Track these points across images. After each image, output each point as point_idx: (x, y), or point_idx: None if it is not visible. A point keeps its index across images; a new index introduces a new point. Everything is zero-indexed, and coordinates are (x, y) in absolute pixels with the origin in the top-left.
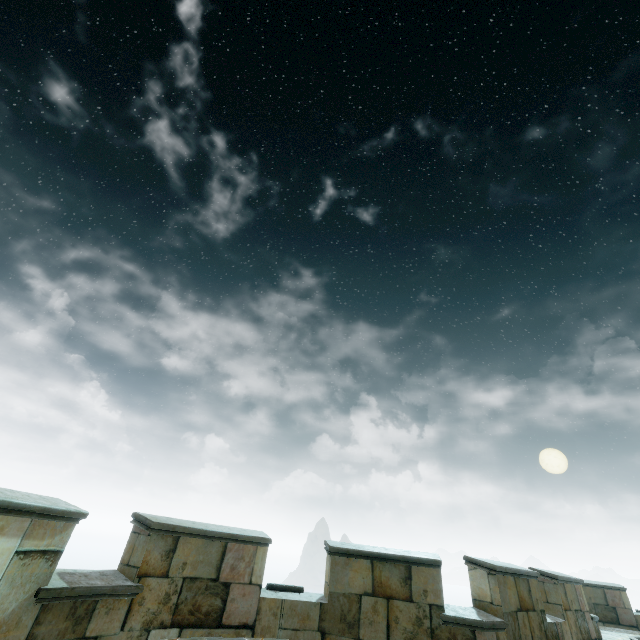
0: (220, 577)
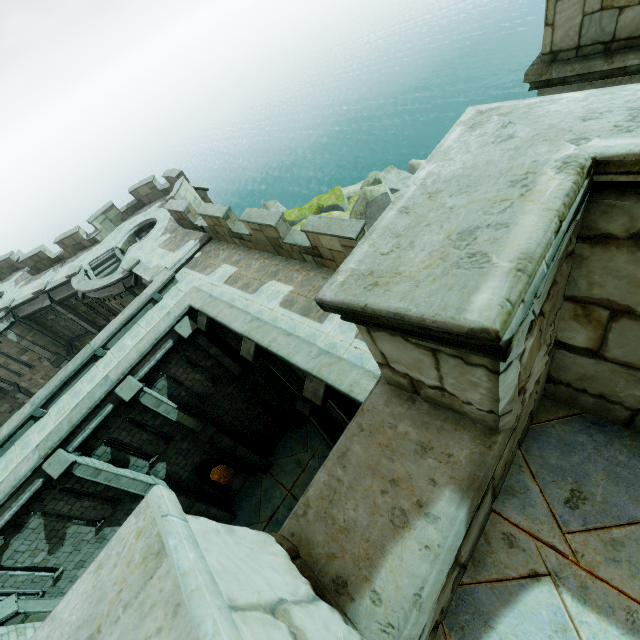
0: (11, 264)
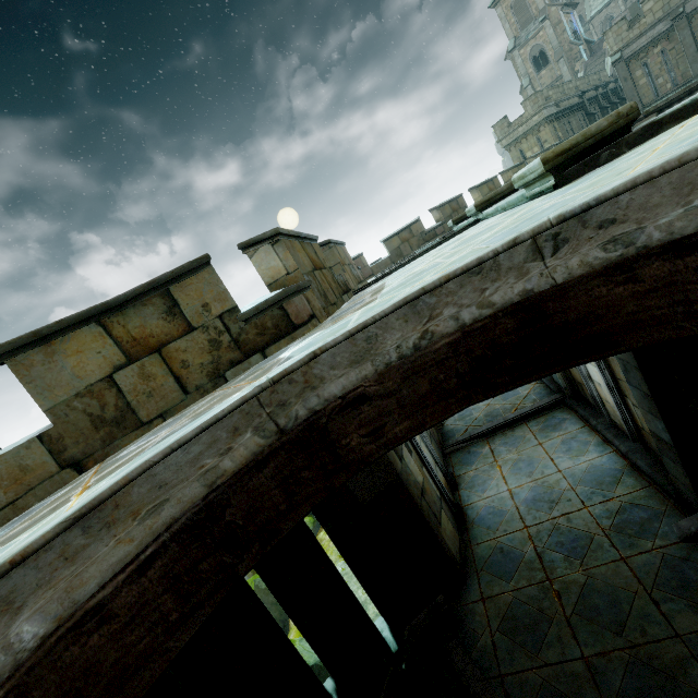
0: None
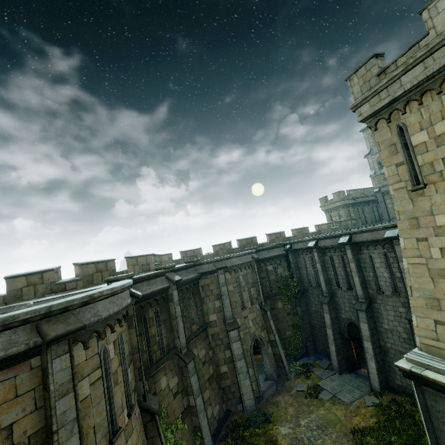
0: None
